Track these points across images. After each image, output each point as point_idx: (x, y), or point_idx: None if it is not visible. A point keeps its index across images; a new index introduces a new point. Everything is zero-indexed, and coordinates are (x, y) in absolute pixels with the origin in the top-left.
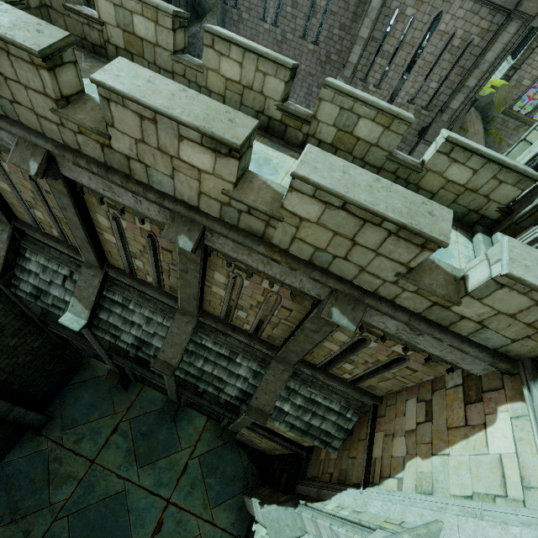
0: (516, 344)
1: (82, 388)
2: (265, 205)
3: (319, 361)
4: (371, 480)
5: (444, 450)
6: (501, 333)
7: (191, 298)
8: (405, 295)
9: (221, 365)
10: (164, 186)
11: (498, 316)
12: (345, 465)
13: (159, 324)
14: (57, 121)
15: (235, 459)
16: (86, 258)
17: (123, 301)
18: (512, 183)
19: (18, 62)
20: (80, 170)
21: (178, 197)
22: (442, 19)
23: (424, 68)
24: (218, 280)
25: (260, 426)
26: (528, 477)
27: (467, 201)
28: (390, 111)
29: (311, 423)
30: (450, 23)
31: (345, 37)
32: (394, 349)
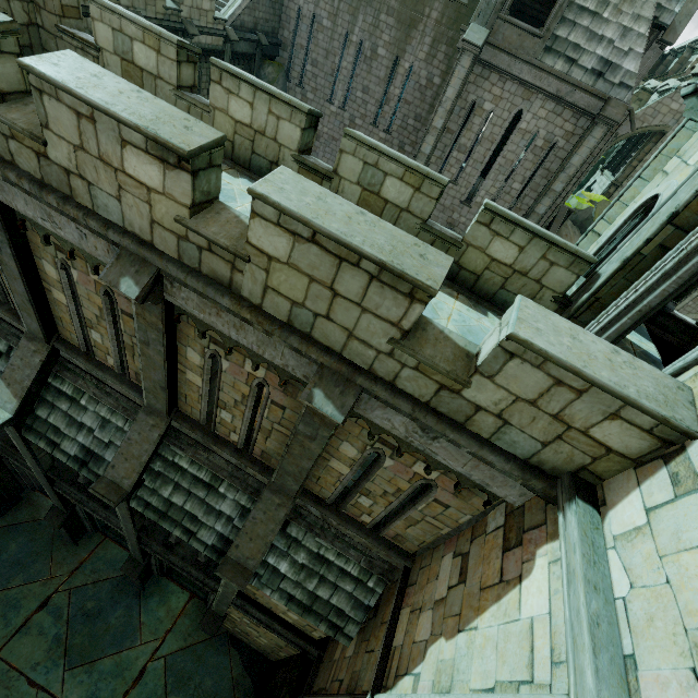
0: (548, 450)
1: (10, 535)
2: (228, 239)
3: (329, 494)
4: (384, 683)
5: (472, 623)
6: (527, 432)
7: (157, 388)
8: (406, 374)
9: (197, 495)
10: (111, 212)
11: (517, 404)
12: (359, 664)
13: (118, 429)
14: None
15: (222, 665)
16: (28, 326)
17: (74, 393)
18: (564, 266)
19: None
20: (14, 190)
21: (128, 228)
22: (523, 117)
23: (505, 167)
24: (193, 361)
25: (252, 602)
26: (559, 646)
27: (517, 287)
28: (419, 169)
29: (317, 593)
30: (532, 122)
31: (421, 128)
32: (416, 469)
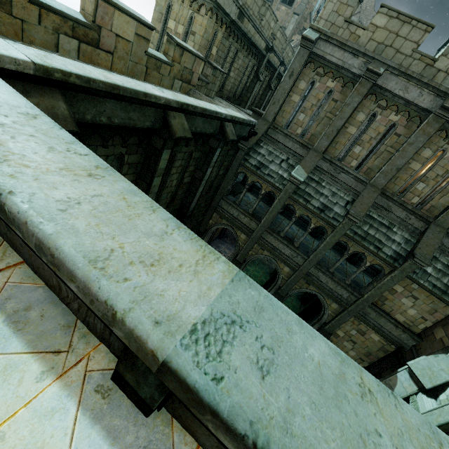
0: None
1: None
2: None
3: None
4: None
5: None
6: None
7: (393, 169)
8: None
9: (381, 231)
10: None
11: None
12: None
13: (341, 197)
14: (409, 54)
15: None
16: (318, 144)
17: (319, 180)
18: None
19: (415, 30)
20: (393, 79)
21: None
22: None
23: None
24: (423, 155)
25: (379, 308)
26: None
27: None
28: None
29: (448, 285)
30: None
31: None
32: None
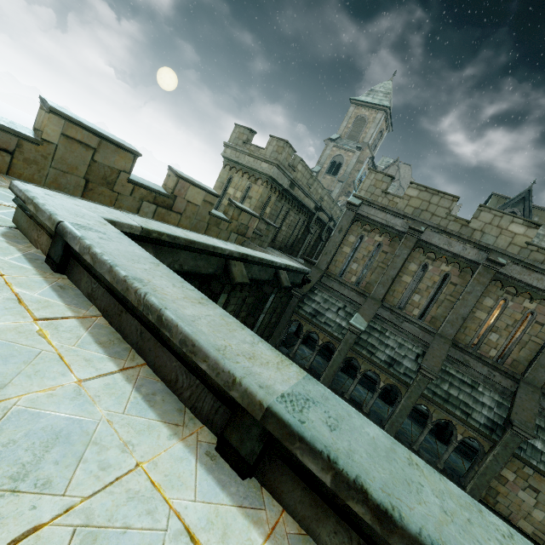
0: None
1: None
2: None
3: None
4: None
5: None
6: None
7: (458, 318)
8: None
9: (465, 391)
10: (488, 241)
11: None
12: None
13: (409, 349)
14: (444, 217)
15: None
16: (375, 292)
17: (382, 329)
18: None
19: (444, 199)
20: (436, 235)
21: (494, 246)
22: None
23: None
24: (486, 304)
25: (491, 508)
26: None
27: None
28: None
29: None
30: None
31: None
32: None
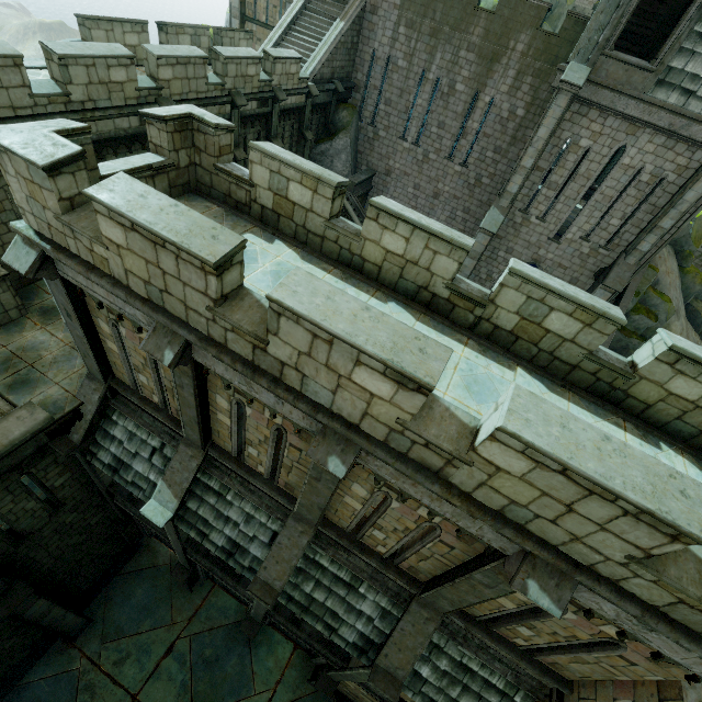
0: None
1: (136, 581)
2: (449, 443)
3: (481, 614)
4: None
5: None
6: None
7: (314, 506)
8: (637, 581)
9: (338, 593)
10: (319, 397)
11: None
12: None
13: (261, 524)
14: (209, 316)
15: None
16: (187, 435)
17: (221, 489)
18: None
19: (186, 265)
20: (217, 360)
21: (335, 410)
22: (626, 153)
23: (602, 203)
24: (357, 492)
25: None
26: None
27: (698, 420)
28: (594, 308)
29: (460, 701)
30: (637, 157)
31: (501, 160)
32: (603, 628)
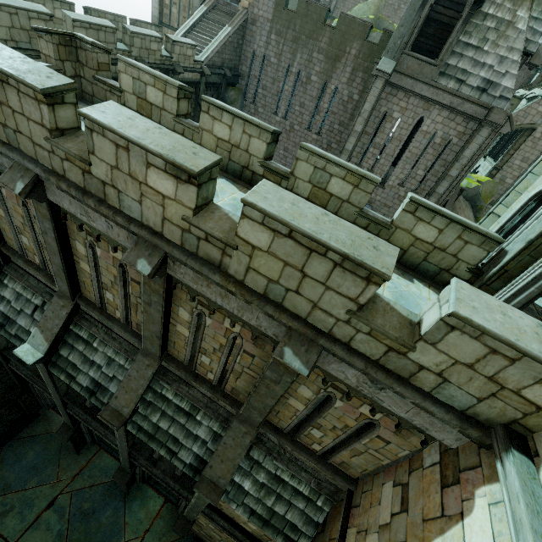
0: (483, 404)
1: (29, 445)
2: (221, 233)
3: (286, 425)
4: None
5: None
6: (464, 389)
7: (154, 337)
8: (360, 337)
9: (179, 421)
10: (133, 211)
11: (456, 366)
12: None
13: (120, 366)
14: (49, 148)
15: None
16: (59, 287)
17: (89, 337)
18: (477, 244)
19: (25, 98)
20: (63, 194)
21: (145, 222)
22: (424, 122)
23: (411, 158)
24: (183, 317)
25: (218, 512)
26: None
27: (437, 259)
28: (358, 172)
29: (274, 509)
30: (431, 125)
31: (344, 131)
32: (362, 410)
